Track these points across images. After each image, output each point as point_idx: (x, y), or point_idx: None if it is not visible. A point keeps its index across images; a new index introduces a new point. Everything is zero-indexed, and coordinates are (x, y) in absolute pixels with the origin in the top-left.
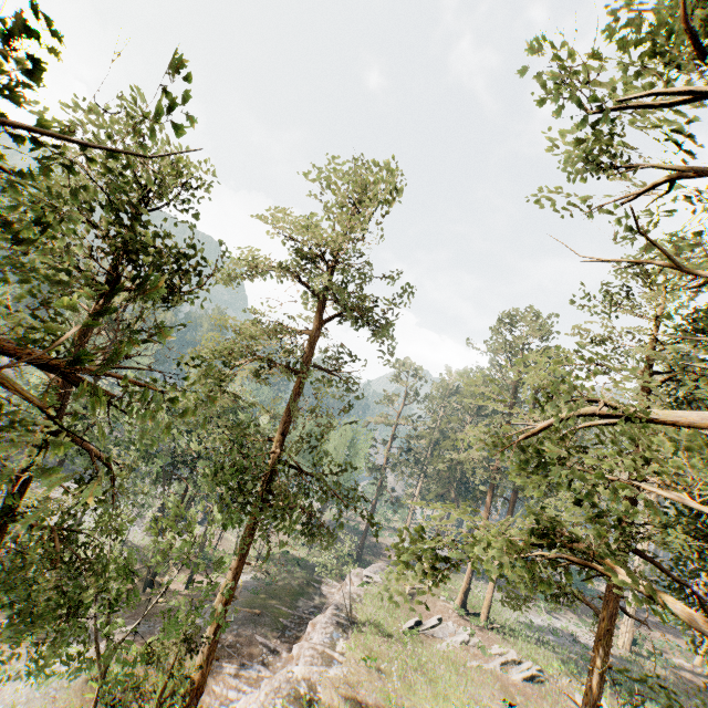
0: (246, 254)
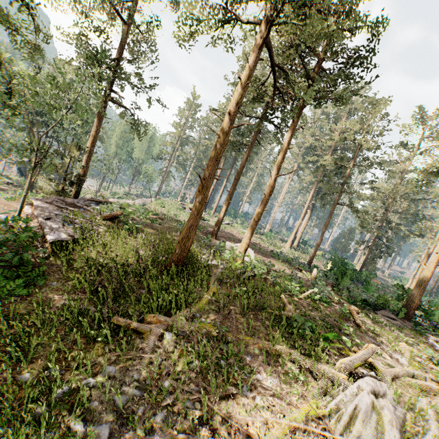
0: None
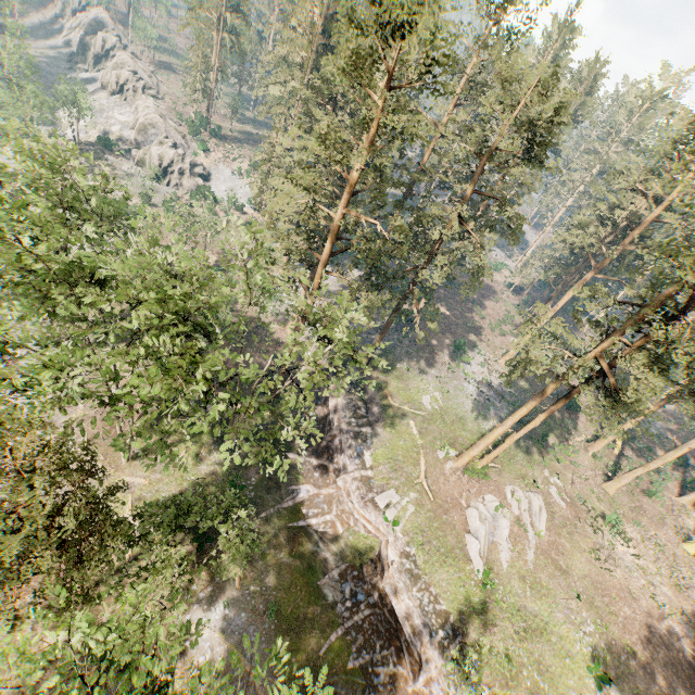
0: None
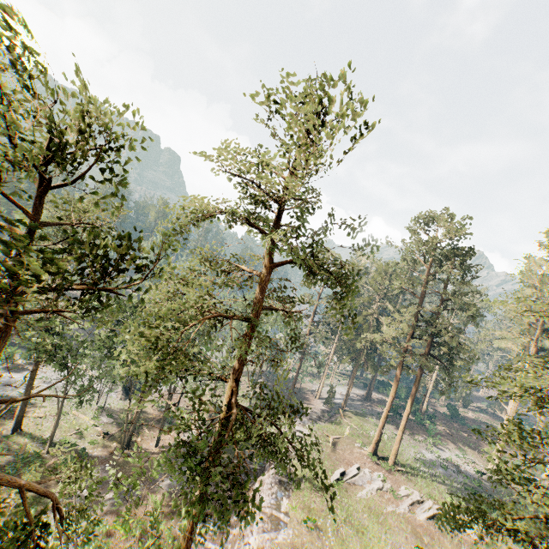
0: (183, 200)
